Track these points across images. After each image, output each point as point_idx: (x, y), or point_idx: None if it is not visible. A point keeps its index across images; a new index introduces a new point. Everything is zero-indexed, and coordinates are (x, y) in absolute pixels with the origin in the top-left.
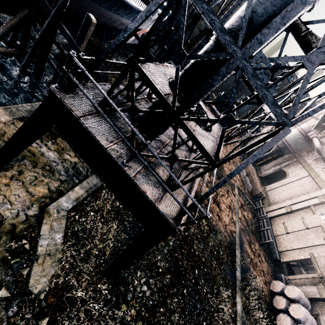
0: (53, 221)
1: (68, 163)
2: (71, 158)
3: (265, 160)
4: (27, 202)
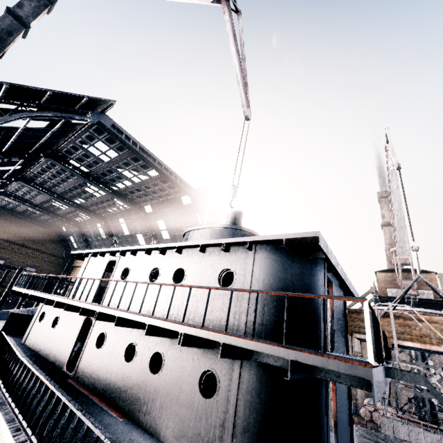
0: None
1: None
2: None
3: None
4: None
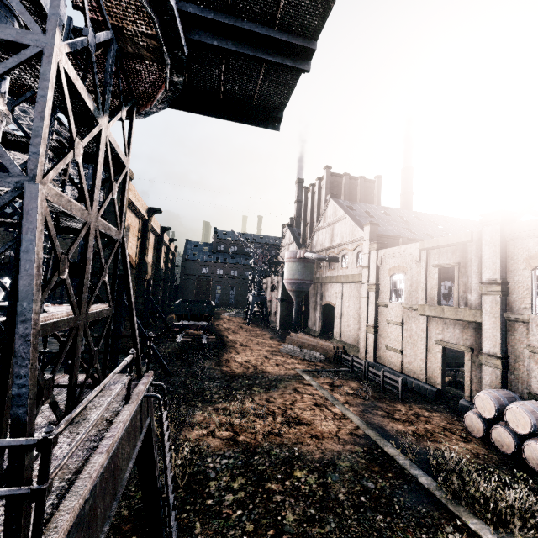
0: None
1: None
2: None
3: (303, 315)
4: None
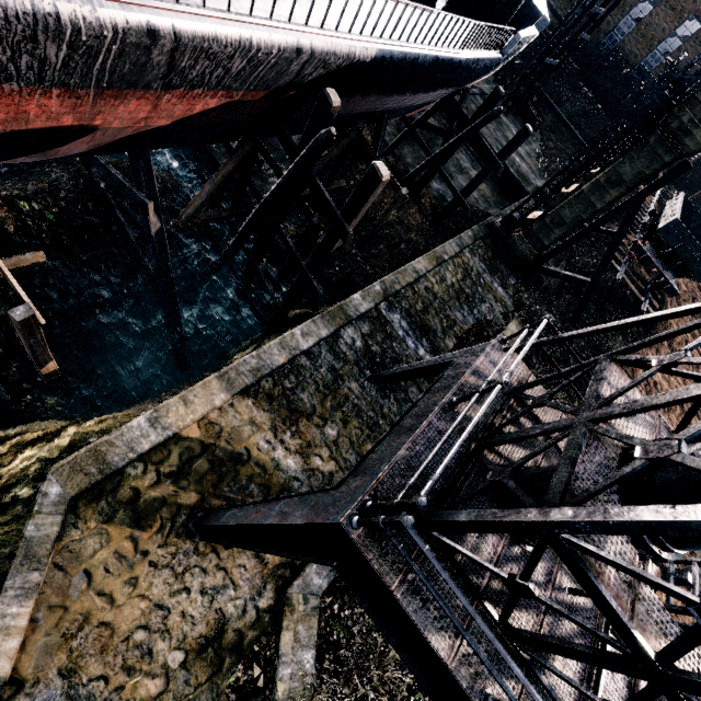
0: (298, 622)
1: (318, 478)
2: (324, 464)
3: None
4: (258, 579)
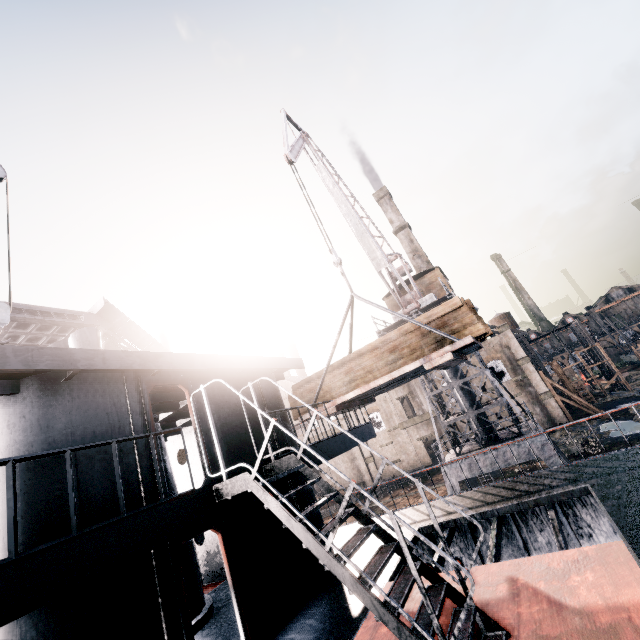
0: None
1: None
2: None
3: None
4: None
